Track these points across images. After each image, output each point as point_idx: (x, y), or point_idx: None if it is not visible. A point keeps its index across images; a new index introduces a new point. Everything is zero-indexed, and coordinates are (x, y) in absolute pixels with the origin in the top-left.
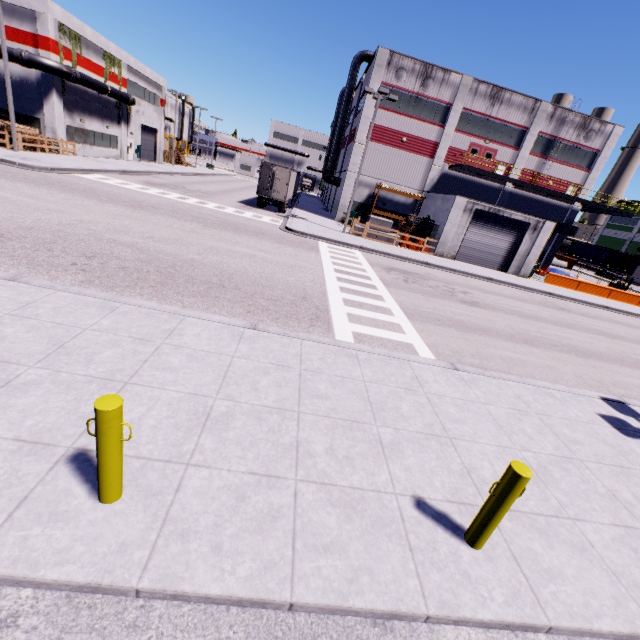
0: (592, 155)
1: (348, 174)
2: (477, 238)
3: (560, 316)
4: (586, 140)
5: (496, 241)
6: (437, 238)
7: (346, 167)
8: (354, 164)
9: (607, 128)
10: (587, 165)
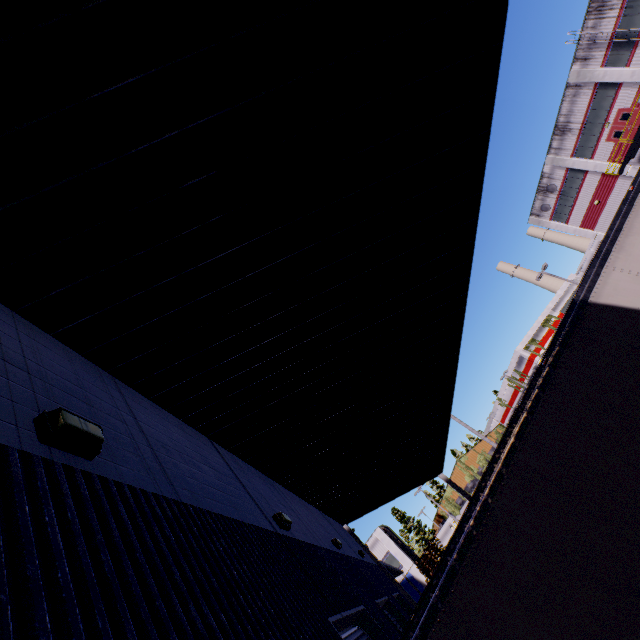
0: None
1: None
2: None
3: None
4: None
5: None
6: None
7: None
8: None
9: None
10: None
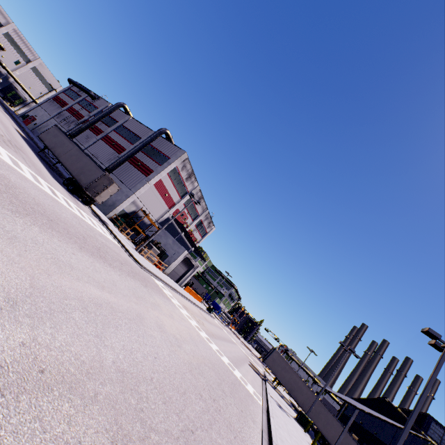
0: (205, 233)
1: (133, 195)
2: (179, 267)
3: (214, 329)
4: (207, 228)
5: (182, 269)
6: (168, 264)
7: (125, 181)
8: (140, 192)
9: (213, 226)
10: (203, 236)
